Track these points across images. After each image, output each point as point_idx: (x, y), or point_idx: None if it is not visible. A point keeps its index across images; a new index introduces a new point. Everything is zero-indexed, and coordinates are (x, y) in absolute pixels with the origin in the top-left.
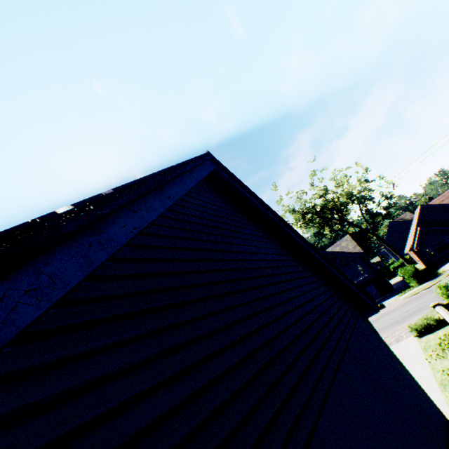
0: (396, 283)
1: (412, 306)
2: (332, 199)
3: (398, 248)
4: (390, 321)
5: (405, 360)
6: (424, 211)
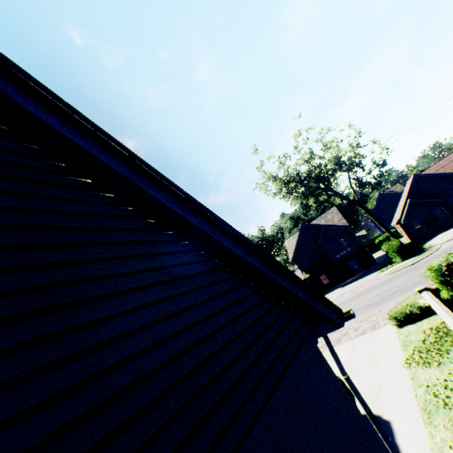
0: (379, 257)
1: (393, 285)
2: (319, 165)
3: (384, 221)
4: (368, 301)
5: (380, 358)
6: (416, 181)
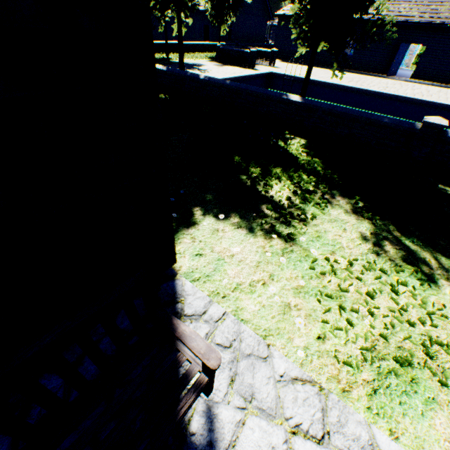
0: None
1: None
2: None
3: None
4: None
5: None
6: None
